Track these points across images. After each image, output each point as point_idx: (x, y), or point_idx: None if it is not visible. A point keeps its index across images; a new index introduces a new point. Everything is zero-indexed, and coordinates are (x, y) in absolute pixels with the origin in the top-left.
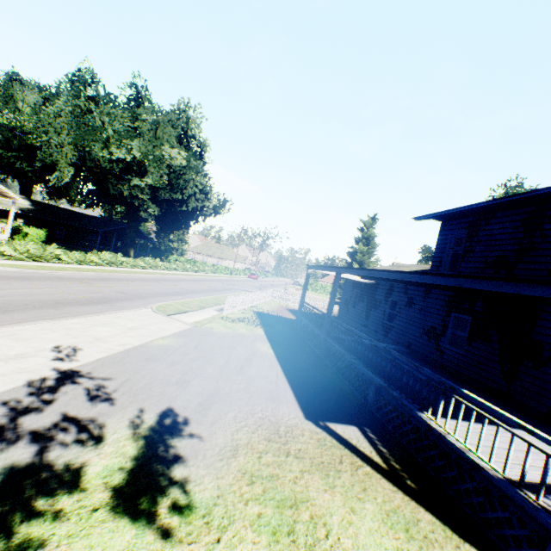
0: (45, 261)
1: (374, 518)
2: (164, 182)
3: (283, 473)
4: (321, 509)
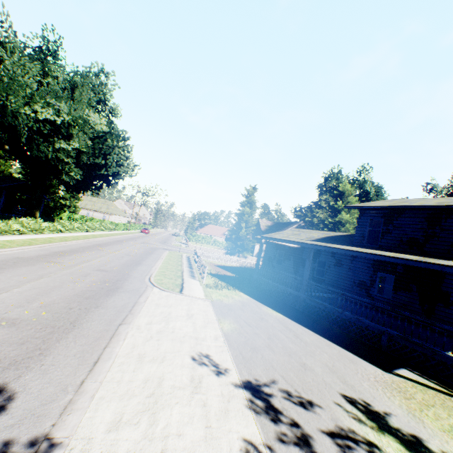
0: None
1: None
2: (91, 147)
3: (449, 422)
4: None
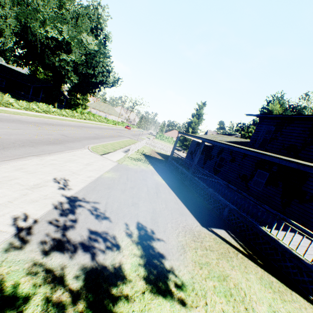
0: (2, 106)
1: (256, 283)
2: (83, 60)
3: (210, 261)
4: (235, 280)
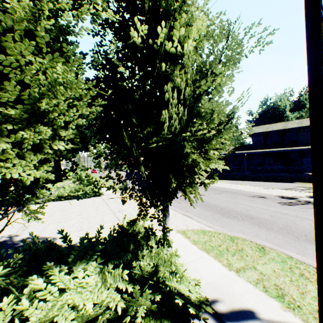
0: None
1: None
2: None
3: None
4: None
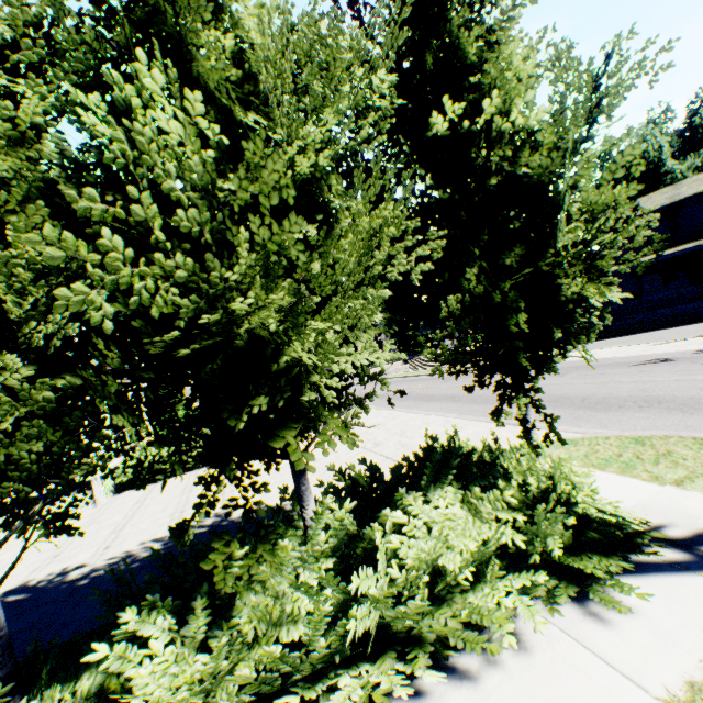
0: None
1: None
2: None
3: None
4: None
